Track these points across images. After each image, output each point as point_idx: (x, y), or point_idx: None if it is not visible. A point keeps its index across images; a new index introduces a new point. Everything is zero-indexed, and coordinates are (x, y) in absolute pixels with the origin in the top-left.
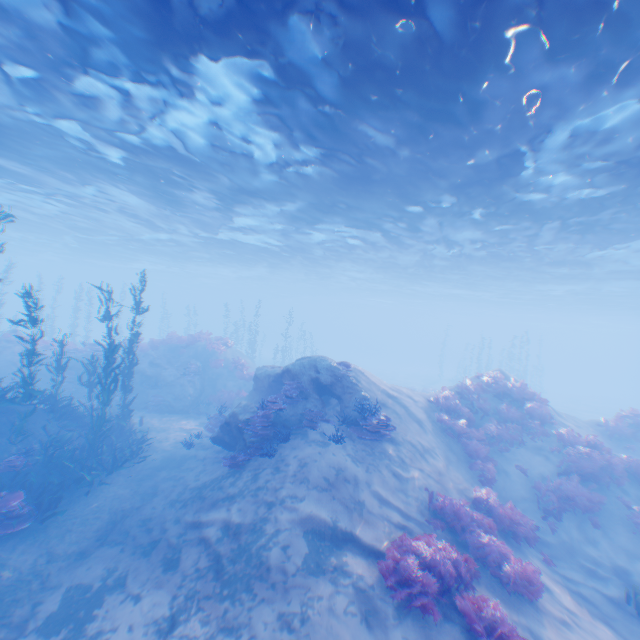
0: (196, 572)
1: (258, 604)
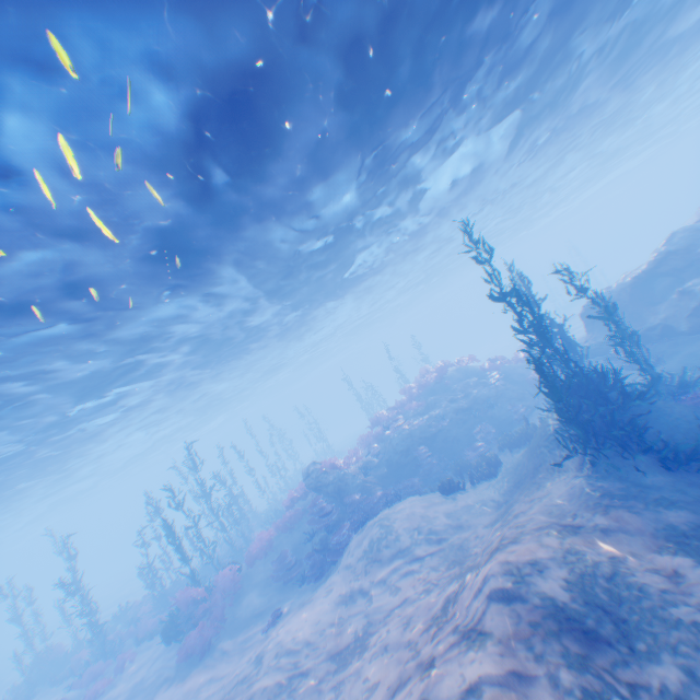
0: None
1: None
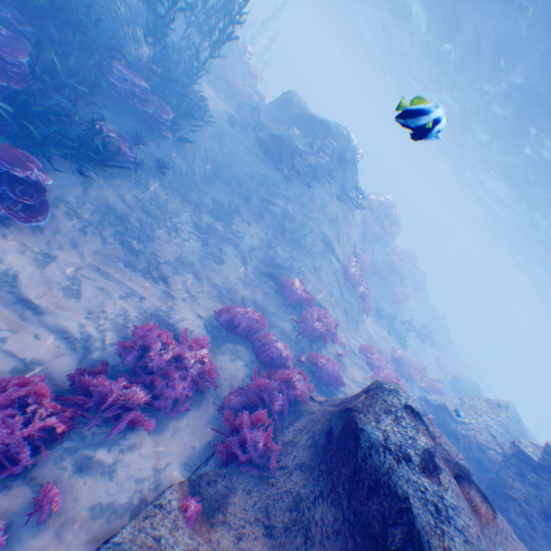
0: (275, 229)
1: (304, 257)
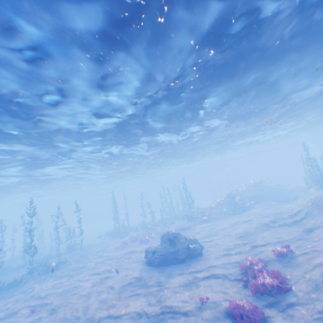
0: None
1: None
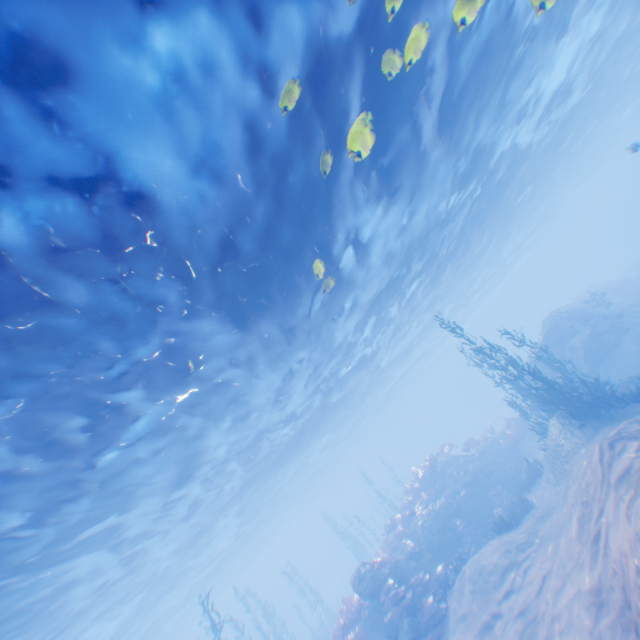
0: None
1: None
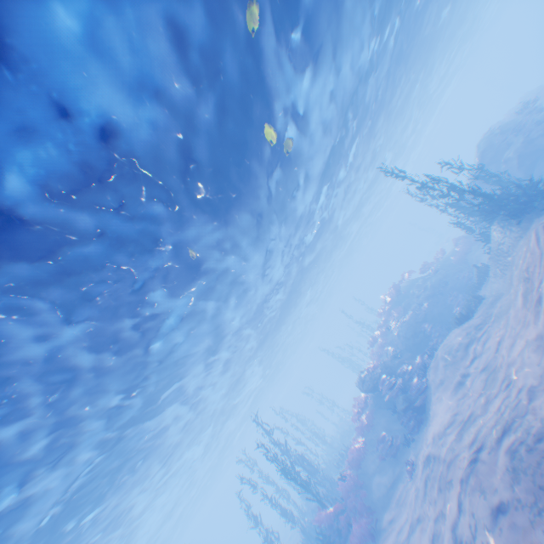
0: None
1: None
